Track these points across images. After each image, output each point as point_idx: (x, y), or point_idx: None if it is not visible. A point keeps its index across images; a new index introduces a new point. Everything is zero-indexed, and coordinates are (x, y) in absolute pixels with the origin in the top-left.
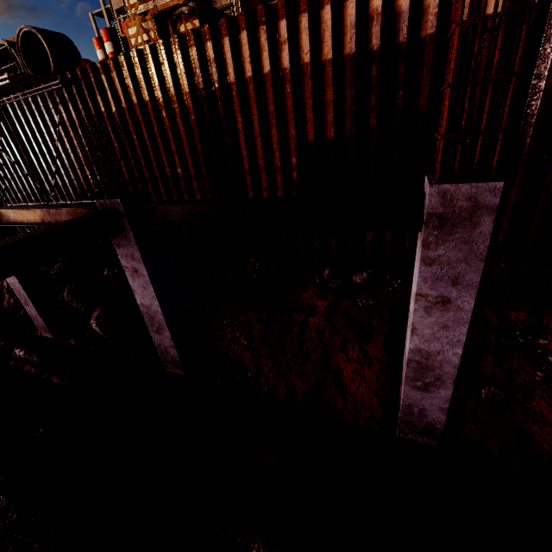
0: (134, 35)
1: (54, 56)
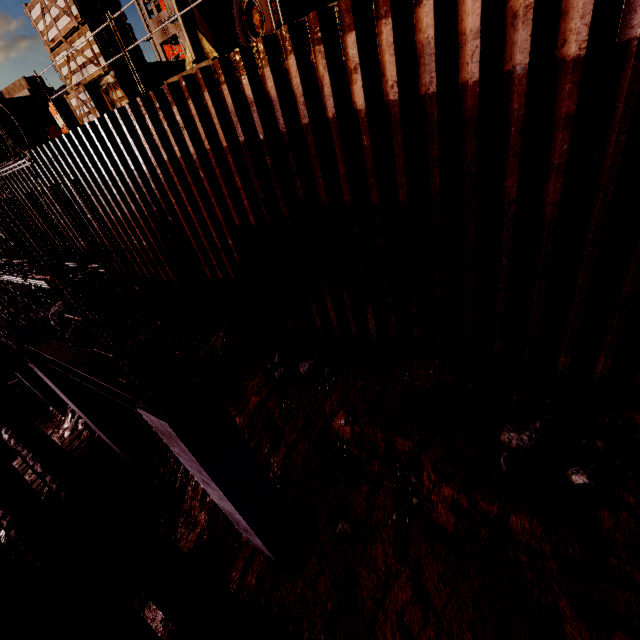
0: (76, 107)
1: (25, 127)
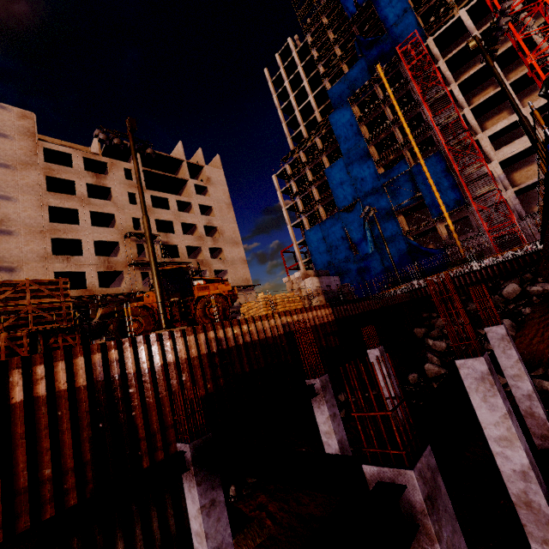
0: None
1: None
